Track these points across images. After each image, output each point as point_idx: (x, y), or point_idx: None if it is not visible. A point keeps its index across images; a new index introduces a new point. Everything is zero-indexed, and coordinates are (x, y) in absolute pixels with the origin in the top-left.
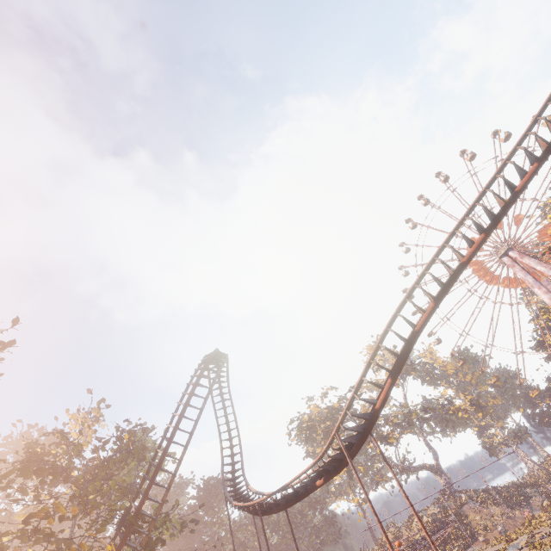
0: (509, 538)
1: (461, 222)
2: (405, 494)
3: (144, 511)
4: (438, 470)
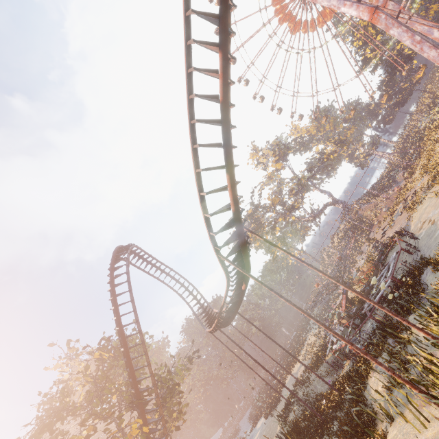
0: (391, 212)
1: None
2: (299, 260)
3: (143, 389)
4: (335, 201)
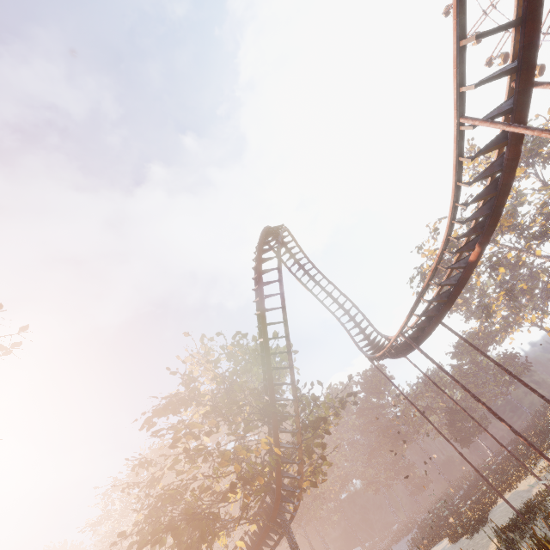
0: None
1: None
2: None
3: (279, 398)
4: None
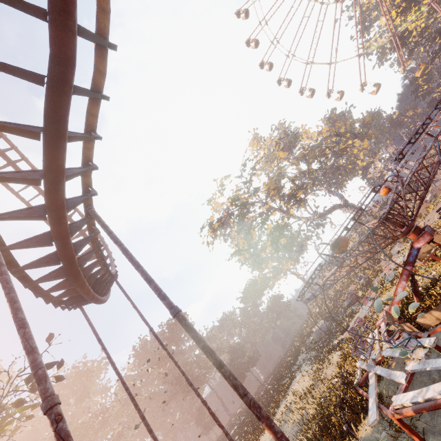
0: None
1: None
2: None
3: None
4: (346, 205)
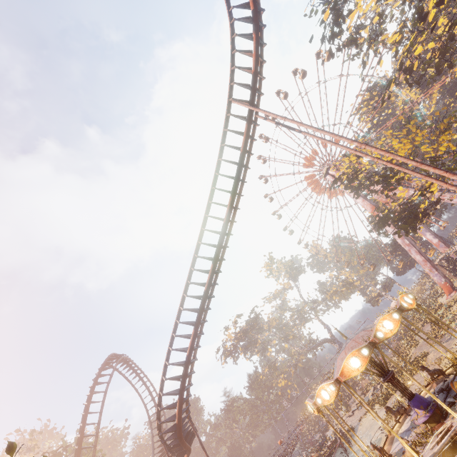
0: (364, 391)
1: (194, 259)
2: None
3: None
4: (333, 339)
